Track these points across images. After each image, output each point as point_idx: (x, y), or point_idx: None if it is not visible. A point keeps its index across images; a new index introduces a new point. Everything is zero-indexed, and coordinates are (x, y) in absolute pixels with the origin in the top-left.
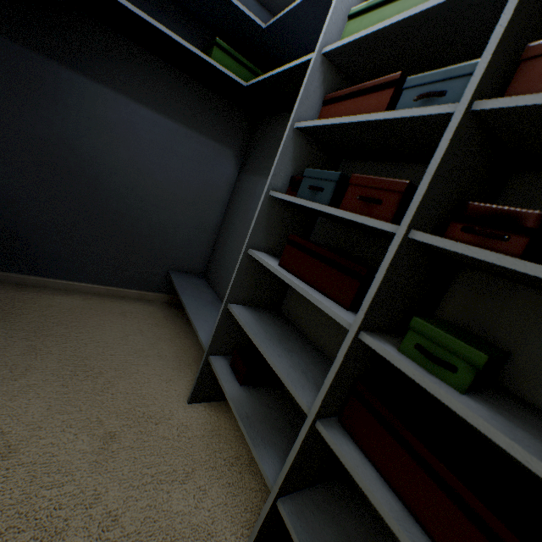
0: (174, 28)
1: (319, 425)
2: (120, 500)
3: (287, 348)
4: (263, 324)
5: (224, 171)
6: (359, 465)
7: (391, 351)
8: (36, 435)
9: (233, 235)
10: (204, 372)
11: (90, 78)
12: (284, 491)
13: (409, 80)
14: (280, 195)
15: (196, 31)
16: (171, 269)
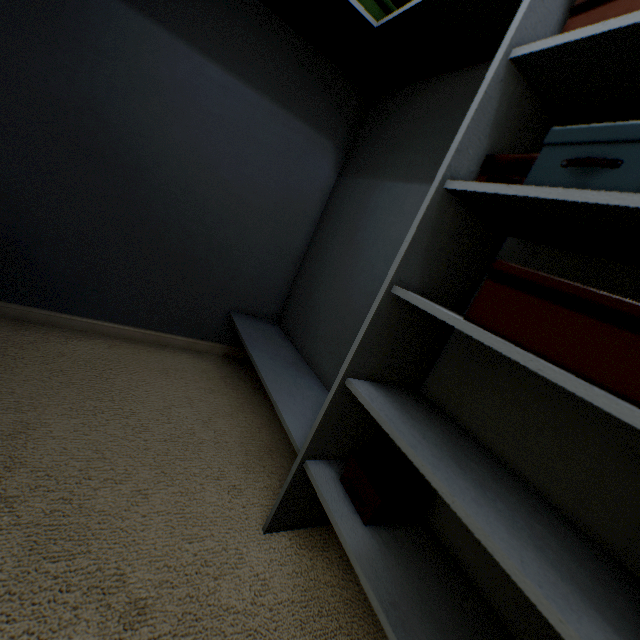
0: None
1: None
2: None
3: (476, 479)
4: (414, 422)
5: (319, 172)
6: None
7: None
8: (1, 614)
9: (327, 266)
10: (294, 485)
11: (134, 7)
12: None
13: None
14: (477, 185)
15: None
16: (233, 310)
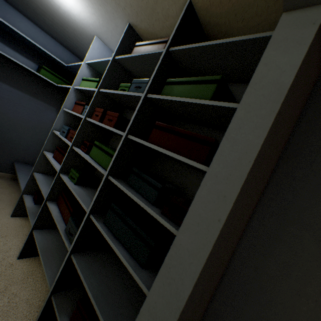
0: (24, 54)
1: (47, 202)
2: None
3: None
4: (47, 180)
5: (51, 116)
6: (54, 209)
7: (64, 177)
8: None
9: None
10: (21, 202)
11: None
12: (36, 227)
13: (86, 106)
14: (56, 132)
15: (37, 57)
16: (16, 161)
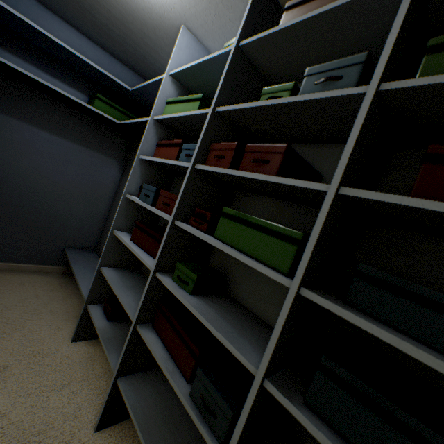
0: (68, 82)
1: (138, 327)
2: (9, 404)
3: (136, 291)
4: (124, 278)
5: (110, 174)
6: (153, 342)
7: (166, 280)
8: None
9: None
10: (84, 317)
11: None
12: (122, 373)
13: (184, 145)
14: (131, 197)
15: (86, 84)
16: (67, 247)
